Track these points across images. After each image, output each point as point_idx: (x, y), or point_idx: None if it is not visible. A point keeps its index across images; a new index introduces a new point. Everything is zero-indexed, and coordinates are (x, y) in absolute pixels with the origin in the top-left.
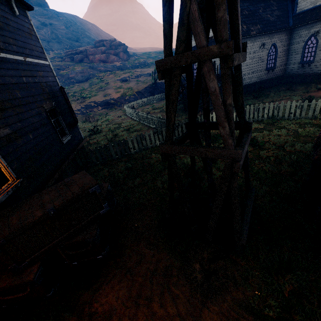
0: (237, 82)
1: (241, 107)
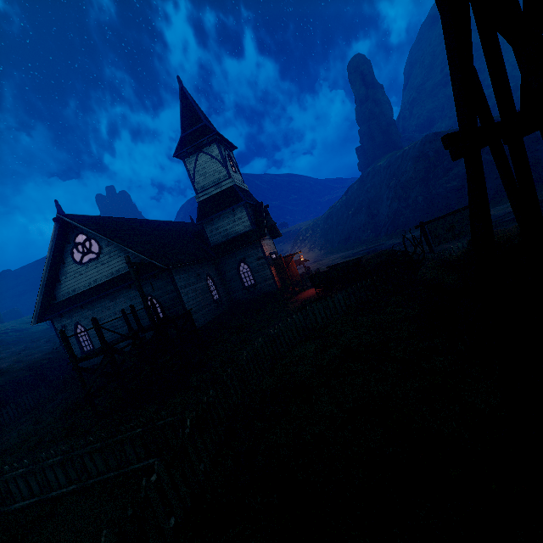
0: (526, 165)
1: (537, 202)
